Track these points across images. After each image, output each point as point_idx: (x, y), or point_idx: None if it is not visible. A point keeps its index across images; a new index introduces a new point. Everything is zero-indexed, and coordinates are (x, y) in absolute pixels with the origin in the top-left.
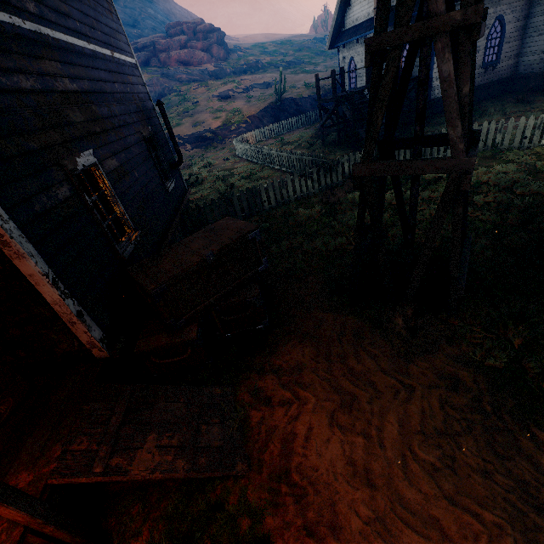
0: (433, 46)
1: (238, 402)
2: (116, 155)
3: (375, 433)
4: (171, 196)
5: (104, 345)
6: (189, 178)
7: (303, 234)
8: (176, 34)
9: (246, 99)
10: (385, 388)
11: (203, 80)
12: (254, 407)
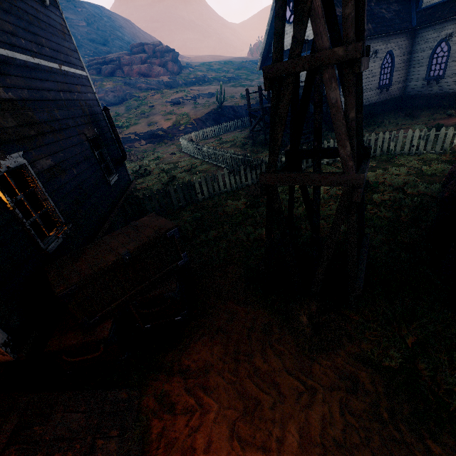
0: None
1: (142, 408)
2: (52, 155)
3: (275, 446)
4: (113, 188)
5: (8, 348)
6: (140, 169)
7: (230, 223)
8: (138, 52)
9: (193, 105)
10: (288, 391)
11: (159, 89)
12: (157, 415)
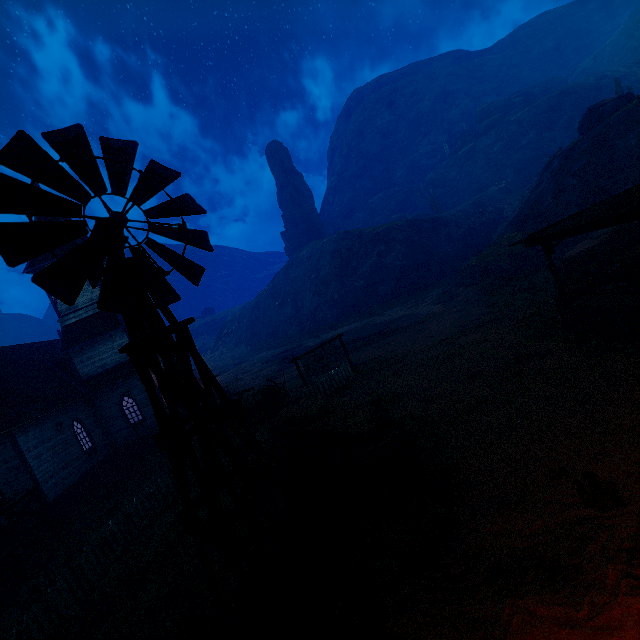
0: (23, 457)
1: None
2: None
3: None
4: None
5: None
6: None
7: None
8: None
9: None
10: None
11: None
12: None
